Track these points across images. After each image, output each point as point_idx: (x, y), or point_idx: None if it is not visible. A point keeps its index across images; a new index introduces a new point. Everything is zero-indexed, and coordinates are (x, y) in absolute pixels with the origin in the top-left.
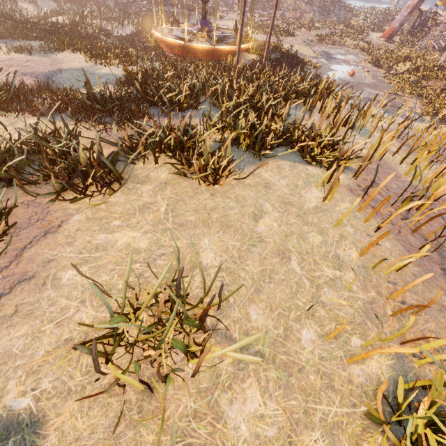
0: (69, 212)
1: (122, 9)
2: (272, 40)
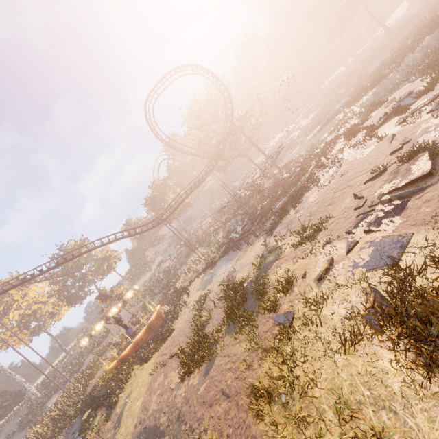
0: None
1: (221, 241)
2: (164, 357)
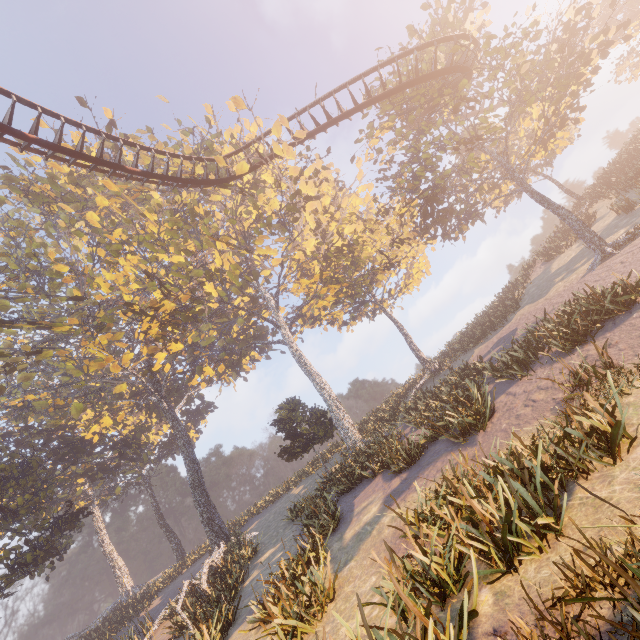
0: None
1: None
2: None
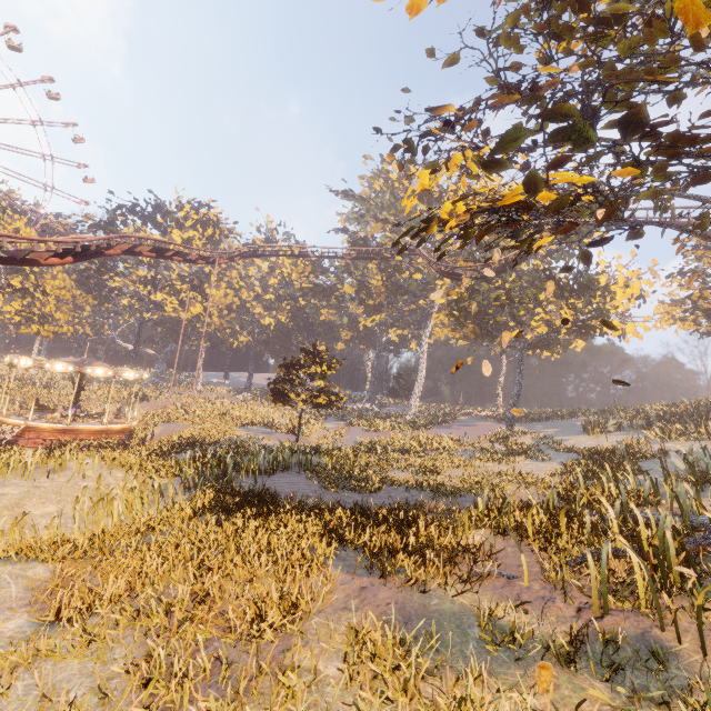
0: None
1: None
2: None
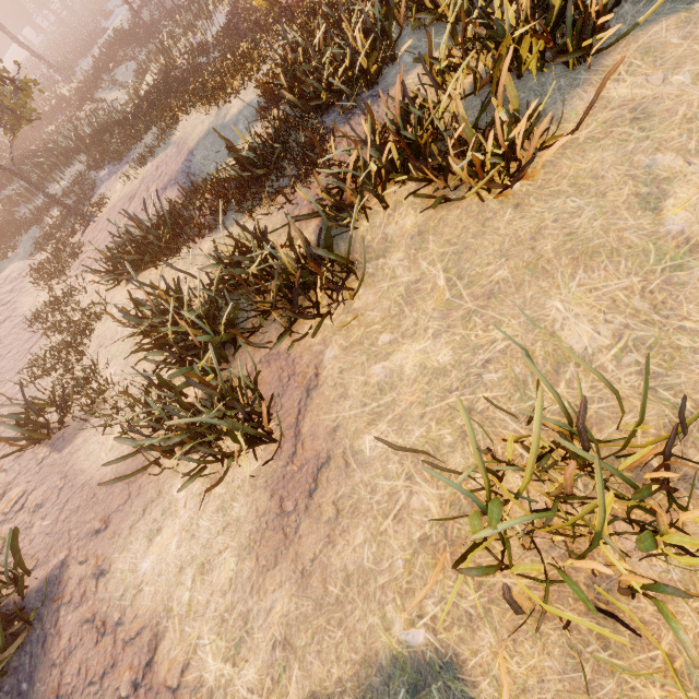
0: (315, 350)
1: None
2: None
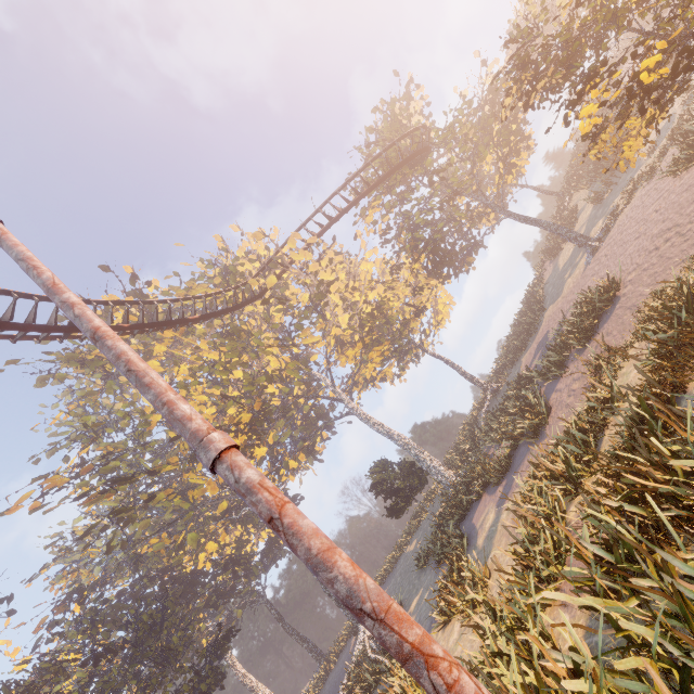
0: None
1: None
2: None
